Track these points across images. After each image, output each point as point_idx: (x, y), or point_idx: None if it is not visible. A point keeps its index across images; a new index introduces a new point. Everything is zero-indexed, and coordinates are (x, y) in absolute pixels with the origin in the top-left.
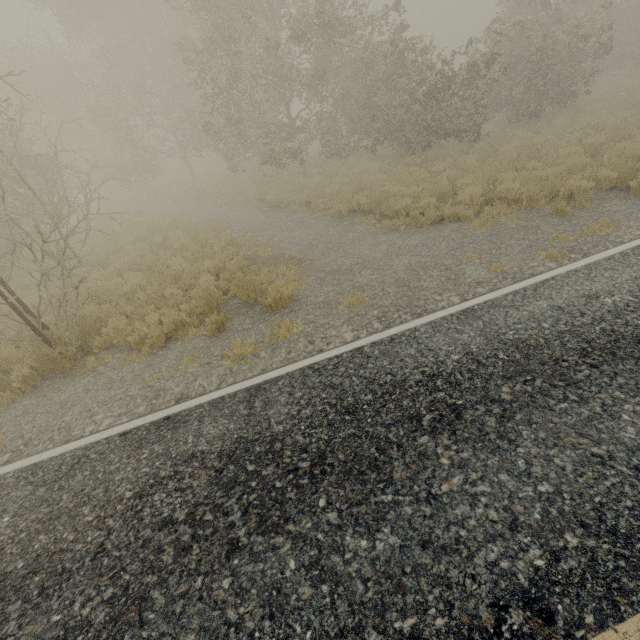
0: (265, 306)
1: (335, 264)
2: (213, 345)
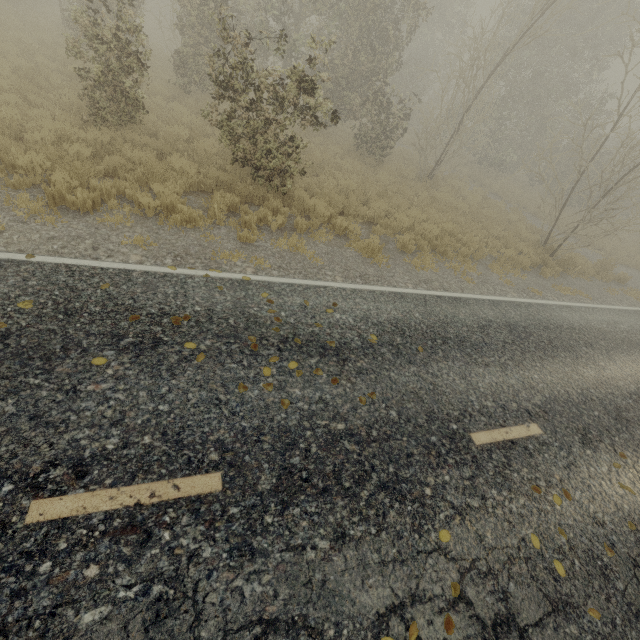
0: (617, 278)
1: None
2: (612, 287)
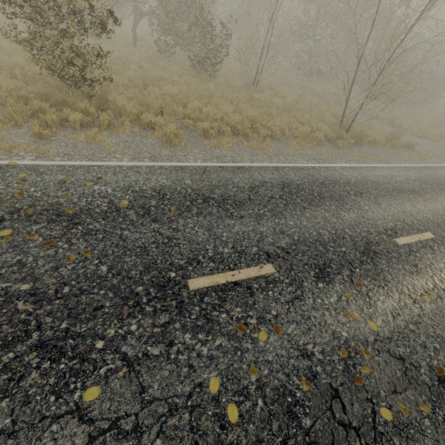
0: (406, 145)
1: (404, 139)
2: (400, 152)
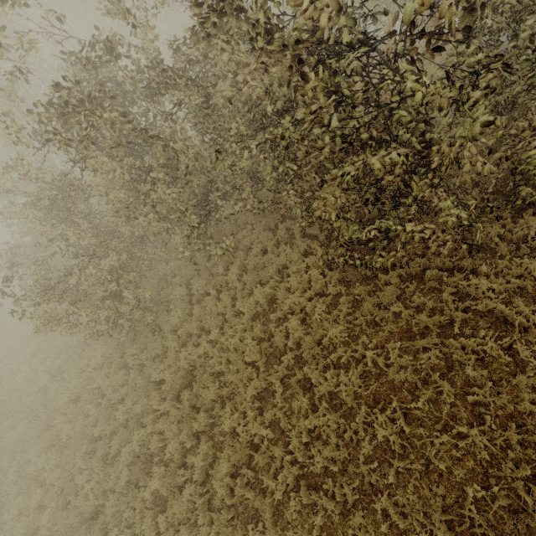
0: None
1: None
2: None
